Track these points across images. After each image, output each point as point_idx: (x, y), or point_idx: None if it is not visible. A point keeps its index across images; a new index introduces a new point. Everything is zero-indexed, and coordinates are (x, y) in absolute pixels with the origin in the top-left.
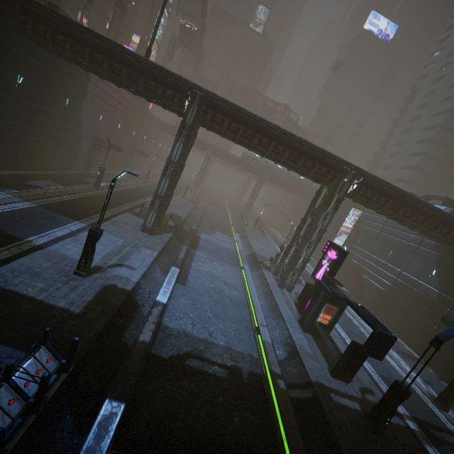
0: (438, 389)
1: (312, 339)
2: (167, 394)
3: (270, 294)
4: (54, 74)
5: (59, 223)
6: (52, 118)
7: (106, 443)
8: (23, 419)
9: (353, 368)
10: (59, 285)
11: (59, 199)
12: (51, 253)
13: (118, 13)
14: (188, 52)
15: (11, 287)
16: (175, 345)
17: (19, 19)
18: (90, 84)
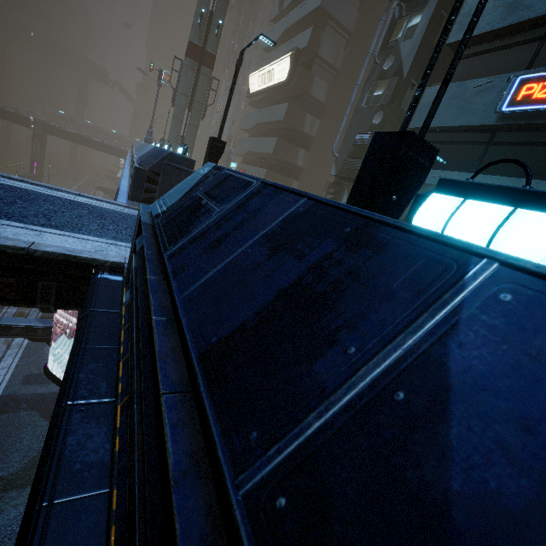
0: None
1: None
2: None
3: None
4: None
5: None
6: None
7: None
8: None
9: None
10: None
11: None
12: None
13: None
14: None
15: None
16: None
17: None
18: None
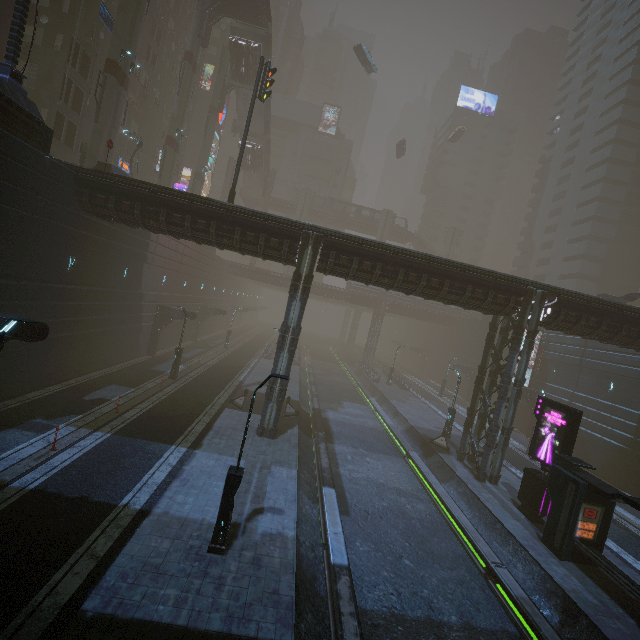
0: None
1: (580, 571)
2: None
3: (472, 496)
4: (111, 244)
5: (151, 458)
6: (109, 298)
7: None
8: None
9: None
10: (197, 583)
11: (136, 413)
12: (162, 519)
13: (170, 152)
14: (251, 174)
15: (134, 613)
16: None
17: (72, 192)
18: (151, 242)
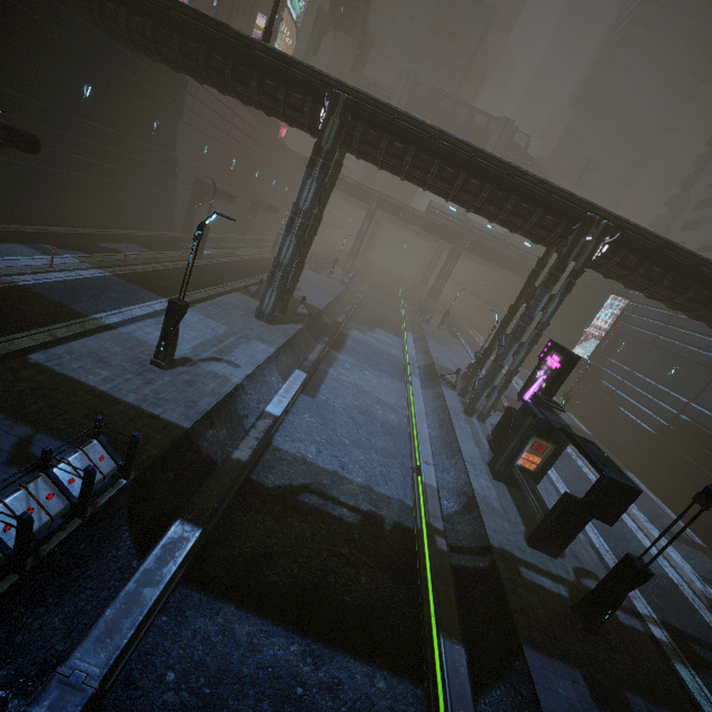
0: None
1: (506, 491)
2: (266, 531)
3: (448, 421)
4: (135, 82)
5: (139, 299)
6: (135, 151)
7: (169, 569)
8: (65, 521)
9: (565, 535)
10: (129, 376)
11: (143, 269)
12: (124, 336)
13: None
14: (344, 37)
15: (67, 372)
16: (287, 473)
17: None
18: (188, 95)
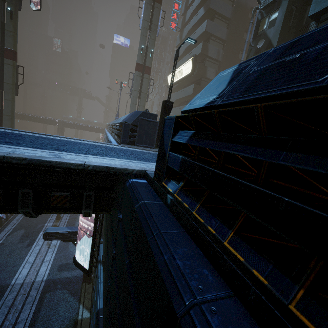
0: None
1: None
2: None
3: None
4: None
5: None
6: None
7: None
8: None
9: None
10: None
11: None
12: None
13: None
14: None
15: None
16: None
17: None
18: None
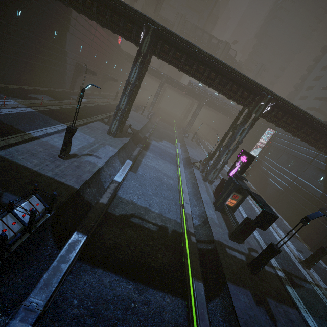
0: (306, 256)
1: (220, 215)
2: (116, 235)
3: (196, 184)
4: (44, 9)
5: (50, 124)
6: (45, 46)
7: (72, 254)
8: (21, 234)
9: (245, 235)
10: (48, 163)
11: (51, 108)
12: (43, 143)
13: None
14: None
15: (16, 161)
16: (124, 208)
17: None
18: (72, 19)
